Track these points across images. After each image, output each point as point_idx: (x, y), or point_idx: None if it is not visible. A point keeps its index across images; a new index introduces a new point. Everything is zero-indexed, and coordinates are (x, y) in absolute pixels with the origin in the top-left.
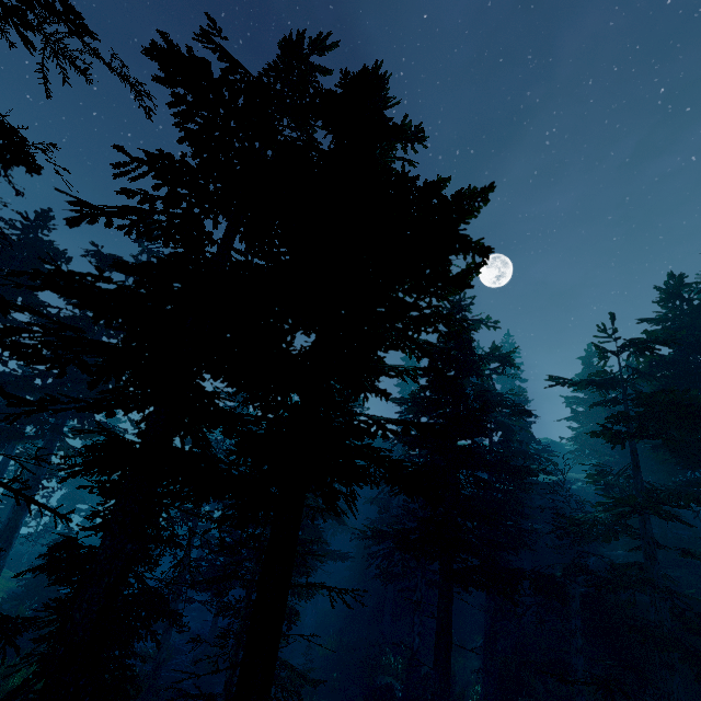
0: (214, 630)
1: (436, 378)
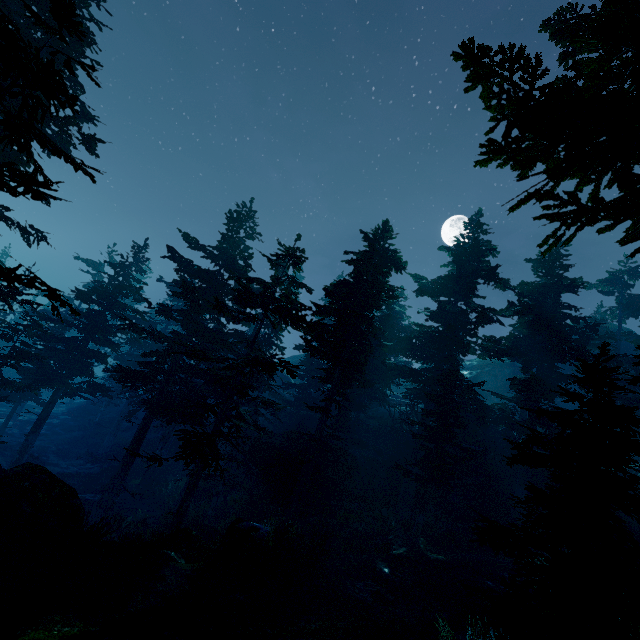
0: (4, 426)
1: (182, 263)
